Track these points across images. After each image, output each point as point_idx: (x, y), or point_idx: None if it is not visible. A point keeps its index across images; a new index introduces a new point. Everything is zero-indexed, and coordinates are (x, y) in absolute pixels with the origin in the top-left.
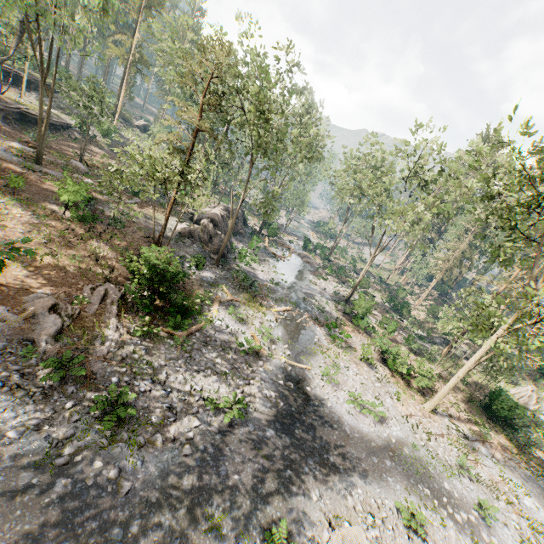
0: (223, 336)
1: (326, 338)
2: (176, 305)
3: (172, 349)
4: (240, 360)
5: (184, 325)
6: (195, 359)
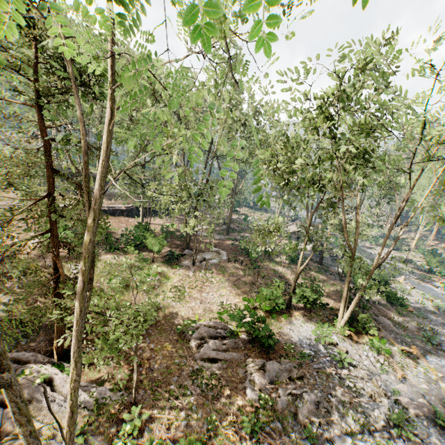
0: (416, 305)
1: (439, 289)
2: (396, 295)
3: (419, 319)
4: (441, 315)
5: (405, 304)
6: (432, 321)
